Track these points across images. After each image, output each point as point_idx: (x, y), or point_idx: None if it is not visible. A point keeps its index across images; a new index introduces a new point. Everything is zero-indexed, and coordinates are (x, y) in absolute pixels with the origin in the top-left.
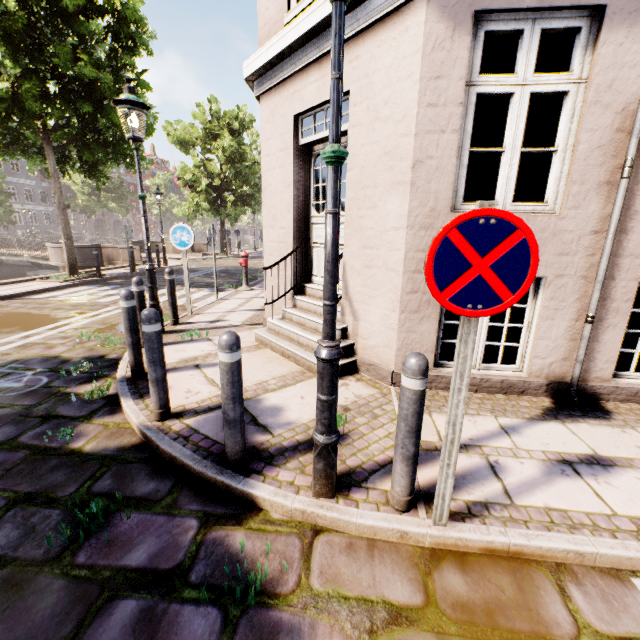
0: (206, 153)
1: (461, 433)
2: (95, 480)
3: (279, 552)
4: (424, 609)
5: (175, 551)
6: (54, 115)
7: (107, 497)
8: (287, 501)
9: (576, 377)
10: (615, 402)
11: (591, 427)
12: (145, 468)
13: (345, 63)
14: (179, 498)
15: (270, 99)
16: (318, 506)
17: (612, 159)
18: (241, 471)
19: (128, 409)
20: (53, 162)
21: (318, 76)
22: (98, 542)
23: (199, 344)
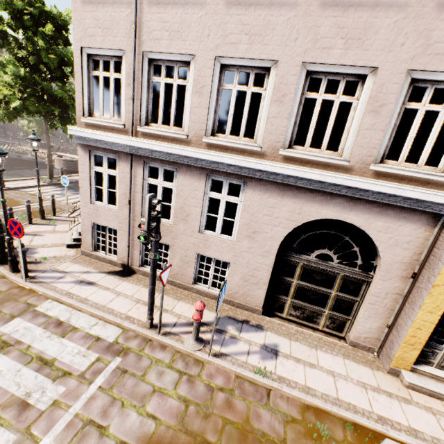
0: None
1: (72, 270)
2: None
3: None
4: (4, 291)
5: None
6: (42, 111)
7: None
8: (3, 270)
9: (127, 263)
10: (141, 274)
11: (112, 277)
12: None
13: None
14: None
15: None
16: (7, 273)
17: (127, 198)
18: (3, 263)
19: None
20: (47, 126)
21: None
22: None
23: (49, 226)
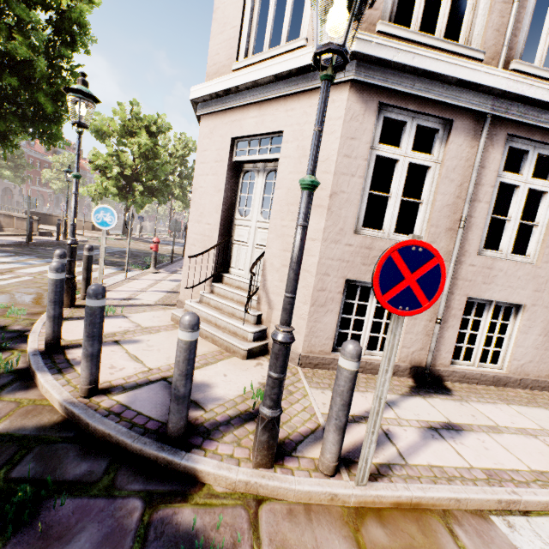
0: (121, 145)
1: (358, 407)
2: (14, 464)
3: (229, 525)
4: None
5: (122, 536)
6: None
7: (32, 483)
8: (232, 473)
9: (429, 363)
10: (452, 382)
11: (442, 401)
12: (73, 448)
13: (282, 111)
14: (117, 478)
15: (211, 120)
16: (260, 476)
17: (454, 214)
18: (181, 446)
19: (47, 384)
20: None
21: (258, 114)
22: (28, 536)
23: (115, 320)
